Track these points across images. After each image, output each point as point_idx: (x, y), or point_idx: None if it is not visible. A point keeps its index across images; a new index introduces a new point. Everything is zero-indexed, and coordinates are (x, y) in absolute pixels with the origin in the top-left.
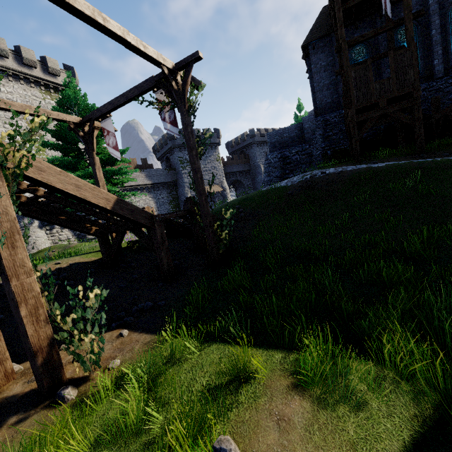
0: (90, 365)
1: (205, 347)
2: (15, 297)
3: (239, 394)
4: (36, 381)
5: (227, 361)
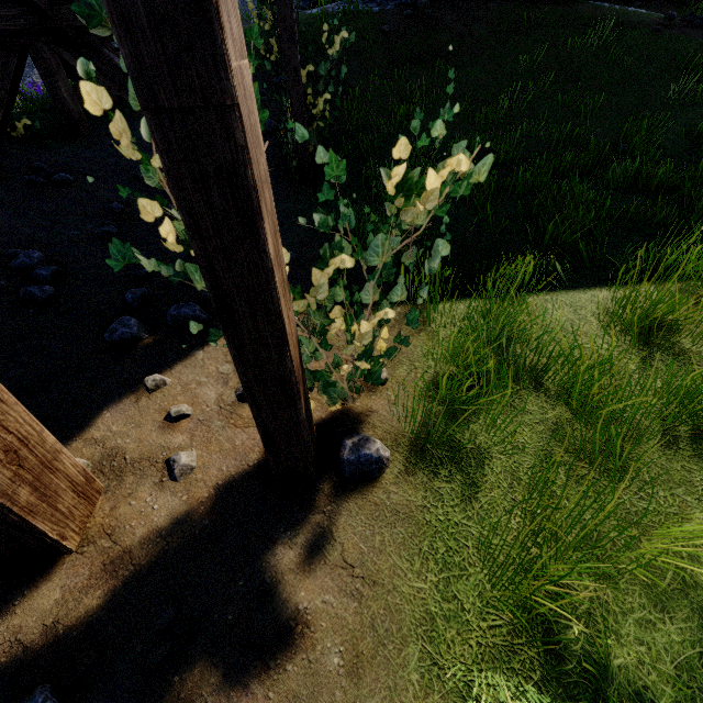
0: (346, 387)
1: (521, 305)
2: (248, 159)
3: (680, 344)
4: (272, 459)
5: (593, 313)
